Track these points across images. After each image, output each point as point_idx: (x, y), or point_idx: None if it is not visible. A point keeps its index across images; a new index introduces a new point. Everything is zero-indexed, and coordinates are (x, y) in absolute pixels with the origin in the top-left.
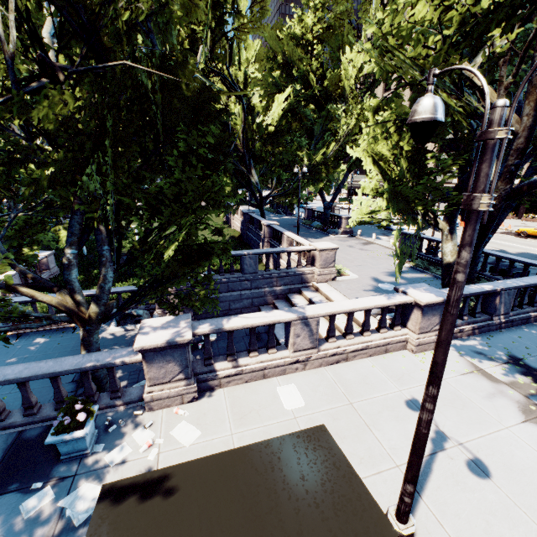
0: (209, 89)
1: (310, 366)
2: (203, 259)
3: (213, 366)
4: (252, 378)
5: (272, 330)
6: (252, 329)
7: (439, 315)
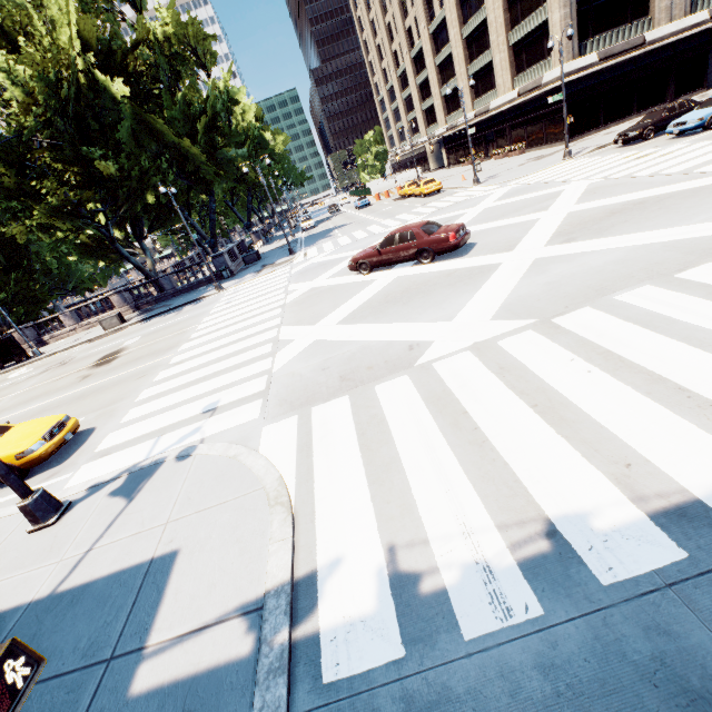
0: (12, 236)
1: (79, 331)
2: (46, 302)
3: (42, 338)
4: (58, 340)
5: (57, 321)
6: (49, 322)
7: (122, 298)
